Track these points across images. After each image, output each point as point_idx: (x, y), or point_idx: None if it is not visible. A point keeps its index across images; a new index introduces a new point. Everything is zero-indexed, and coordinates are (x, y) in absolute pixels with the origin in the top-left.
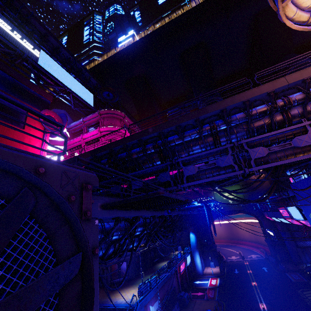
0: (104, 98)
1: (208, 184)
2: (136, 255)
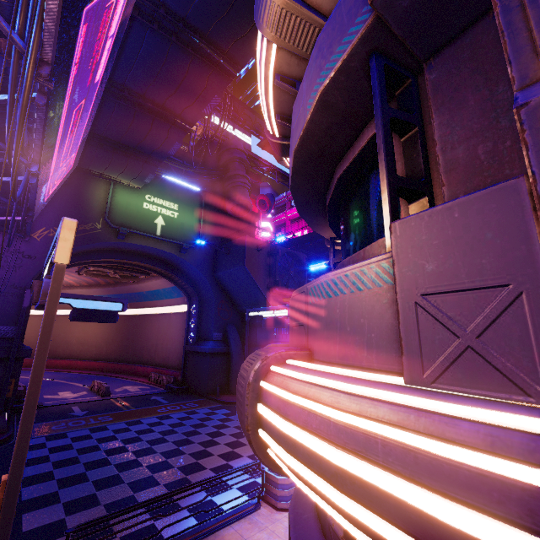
0: None
1: None
2: None
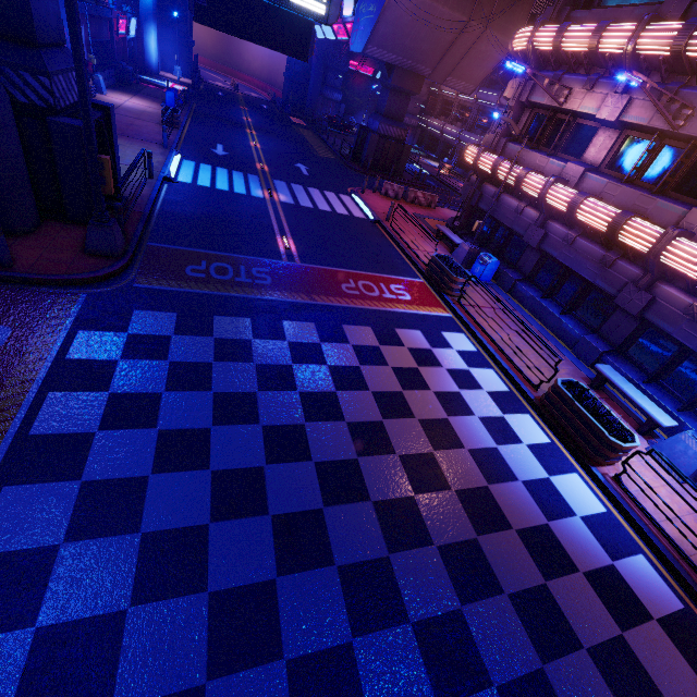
0: None
1: None
2: None
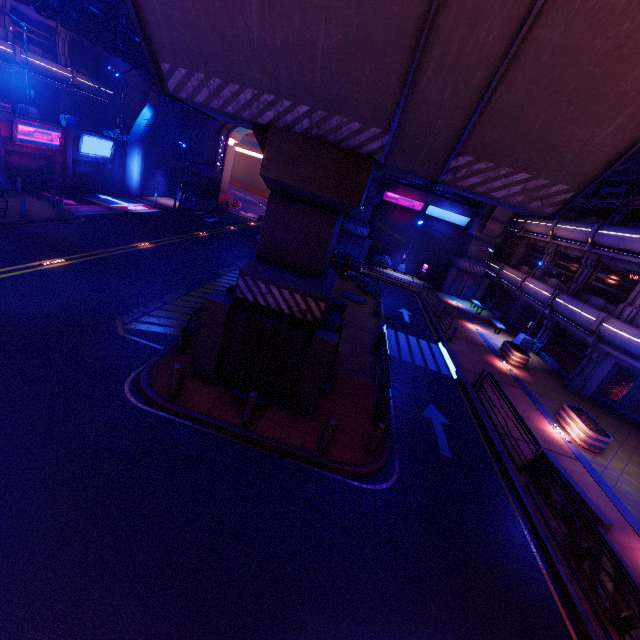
0: None
1: None
2: None
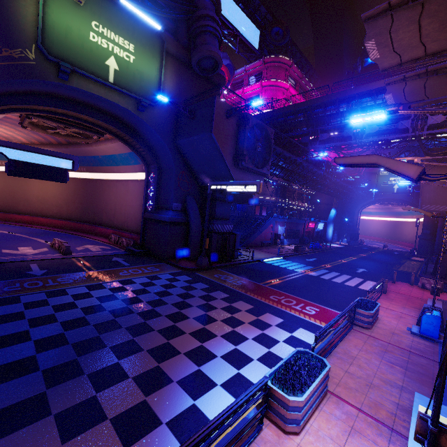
0: (272, 40)
1: (333, 148)
2: (275, 205)
